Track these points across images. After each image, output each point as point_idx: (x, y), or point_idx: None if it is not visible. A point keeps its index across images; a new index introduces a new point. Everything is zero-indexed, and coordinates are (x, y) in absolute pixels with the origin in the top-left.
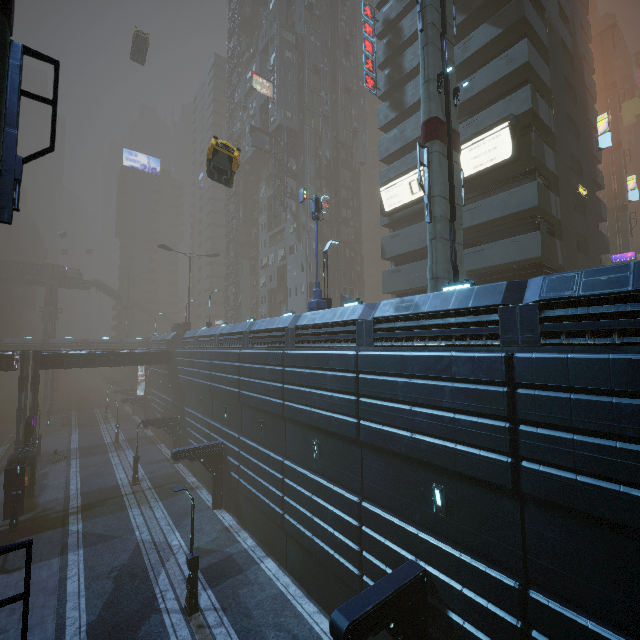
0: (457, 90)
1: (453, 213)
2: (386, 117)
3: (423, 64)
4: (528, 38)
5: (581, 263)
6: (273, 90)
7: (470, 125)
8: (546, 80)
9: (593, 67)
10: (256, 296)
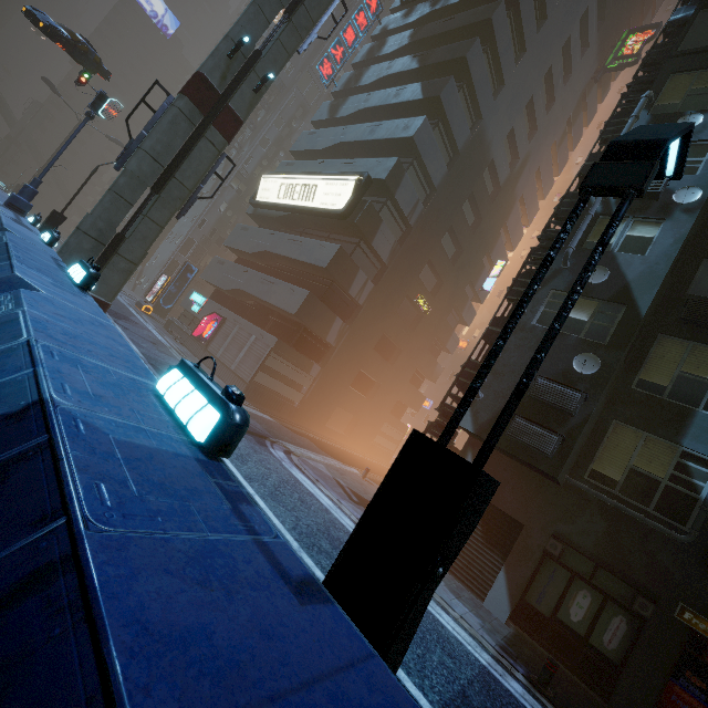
0: (265, 77)
1: (159, 183)
2: (321, 115)
3: (238, 19)
4: (443, 125)
5: (372, 363)
6: None
7: (350, 165)
8: (434, 175)
9: (531, 220)
10: None
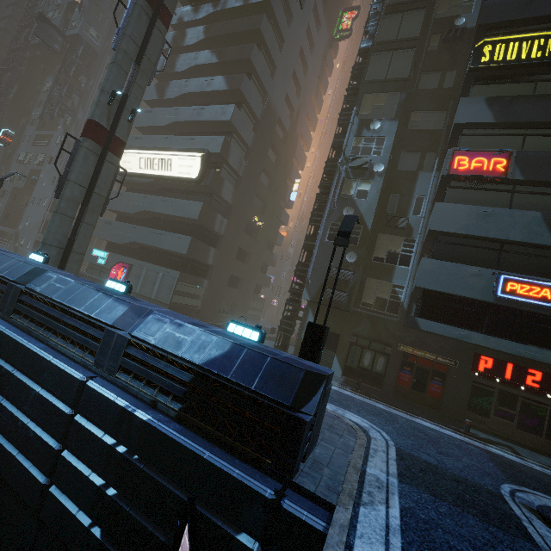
0: (134, 111)
1: (87, 199)
2: (151, 95)
3: (106, 75)
4: (245, 105)
5: (237, 267)
6: None
7: (190, 140)
8: (248, 140)
9: (309, 148)
10: None
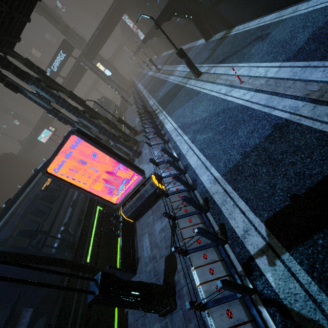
0: None
1: None
2: None
3: None
4: None
5: None
6: None
7: None
8: None
9: None
10: None
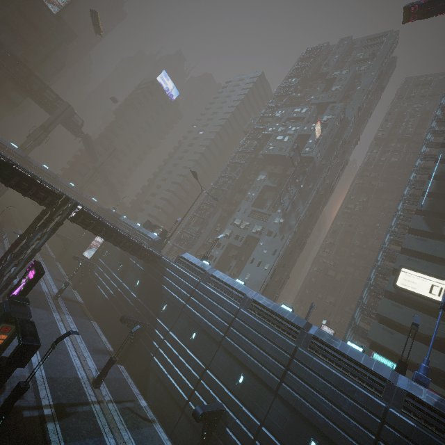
0: None
1: None
2: (420, 226)
3: None
4: None
5: None
6: (320, 135)
7: None
8: None
9: None
10: (214, 238)
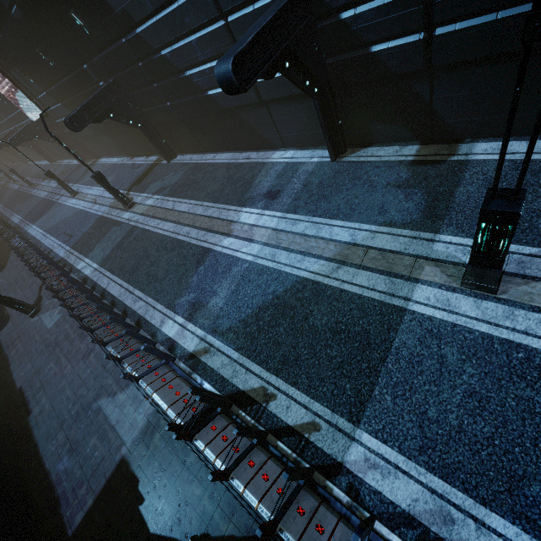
0: None
1: None
2: None
3: None
4: None
5: None
6: None
7: None
8: None
9: None
10: None
